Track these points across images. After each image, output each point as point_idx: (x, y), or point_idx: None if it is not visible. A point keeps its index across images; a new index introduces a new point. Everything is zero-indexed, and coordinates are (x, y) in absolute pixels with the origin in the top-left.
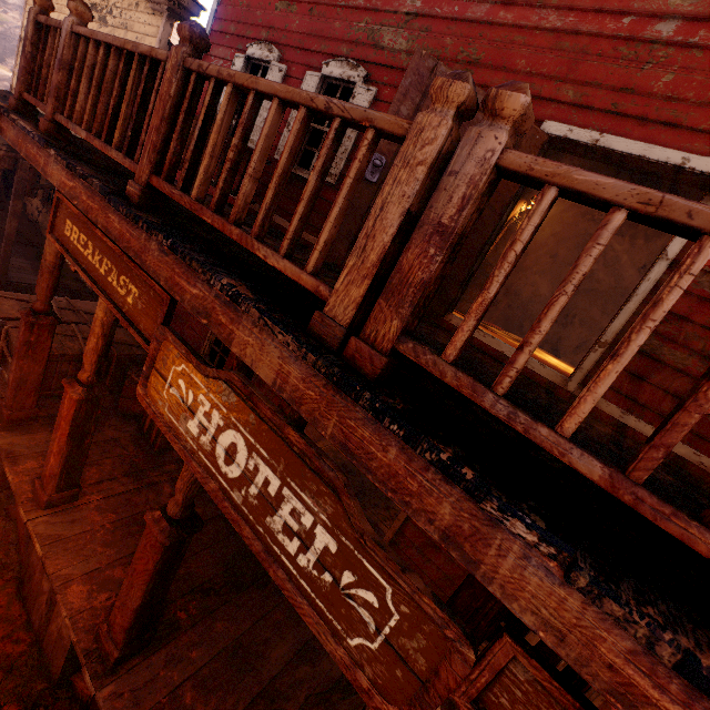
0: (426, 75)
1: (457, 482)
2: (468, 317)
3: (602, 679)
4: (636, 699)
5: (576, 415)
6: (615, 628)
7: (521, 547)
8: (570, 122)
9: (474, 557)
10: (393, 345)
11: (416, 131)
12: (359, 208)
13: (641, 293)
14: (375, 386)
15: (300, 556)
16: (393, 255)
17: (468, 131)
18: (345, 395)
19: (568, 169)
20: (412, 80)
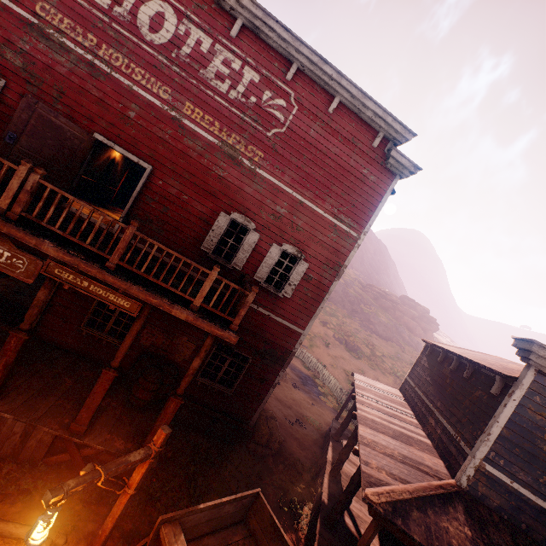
0: (33, 105)
1: (35, 236)
2: (37, 209)
3: (61, 258)
4: (65, 259)
5: (58, 225)
6: (61, 251)
7: (48, 244)
8: (105, 136)
9: (40, 247)
10: (20, 213)
11: (19, 170)
12: (4, 153)
13: (131, 201)
14: (16, 222)
15: (0, 260)
16: (18, 194)
17: (31, 174)
18: (8, 223)
19: (51, 185)
20: (26, 105)
